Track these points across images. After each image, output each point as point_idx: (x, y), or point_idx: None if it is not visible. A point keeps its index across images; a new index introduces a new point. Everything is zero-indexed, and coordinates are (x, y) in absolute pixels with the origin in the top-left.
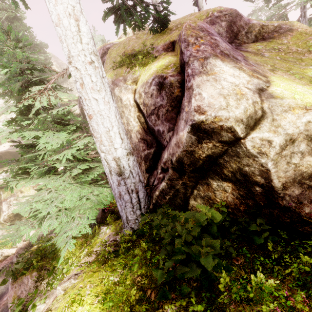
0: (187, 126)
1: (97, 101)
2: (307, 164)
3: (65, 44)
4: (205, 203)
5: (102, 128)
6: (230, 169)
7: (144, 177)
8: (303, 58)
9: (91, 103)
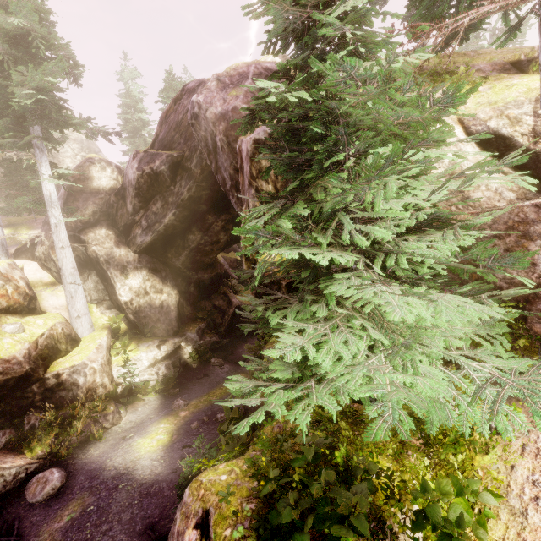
0: None
1: None
2: None
3: None
4: None
5: None
6: None
7: (535, 275)
8: None
9: None
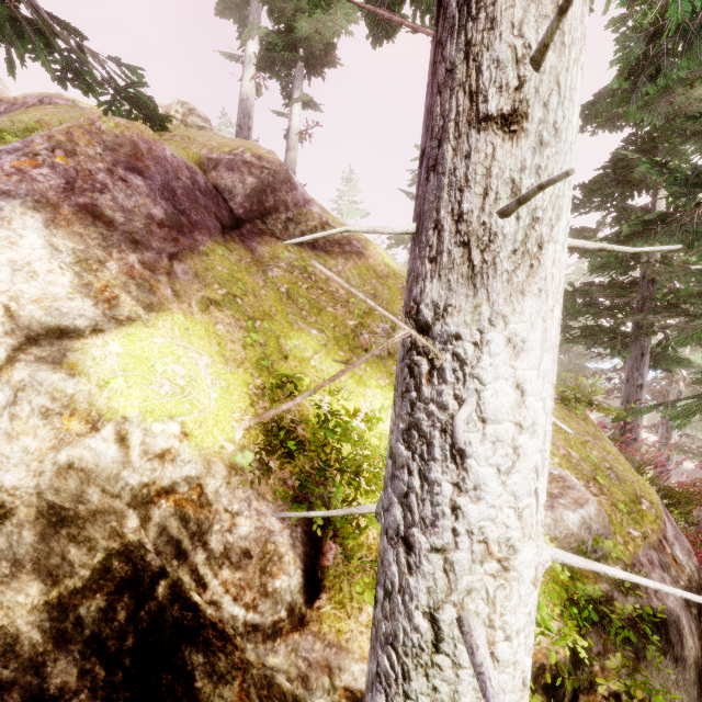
0: None
1: None
2: (17, 602)
3: None
4: None
5: None
6: None
7: None
8: (327, 310)
9: None
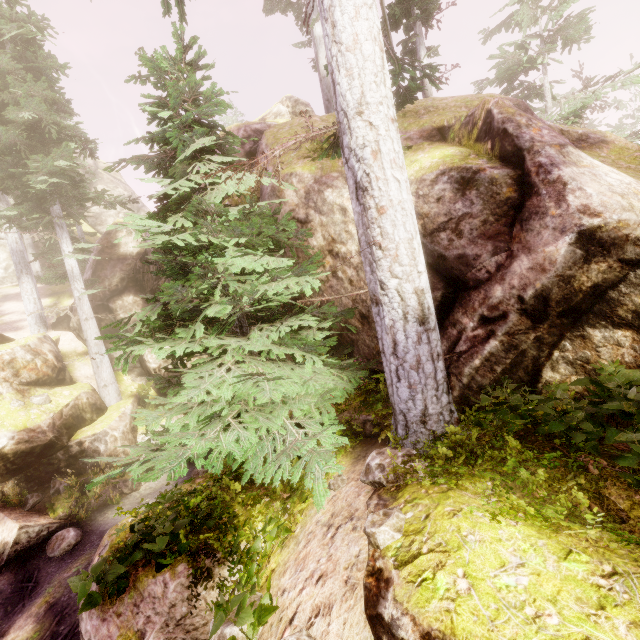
0: (567, 234)
1: (400, 184)
2: None
3: (357, 81)
4: (577, 371)
5: (402, 232)
6: (630, 307)
7: None
8: None
9: (388, 186)
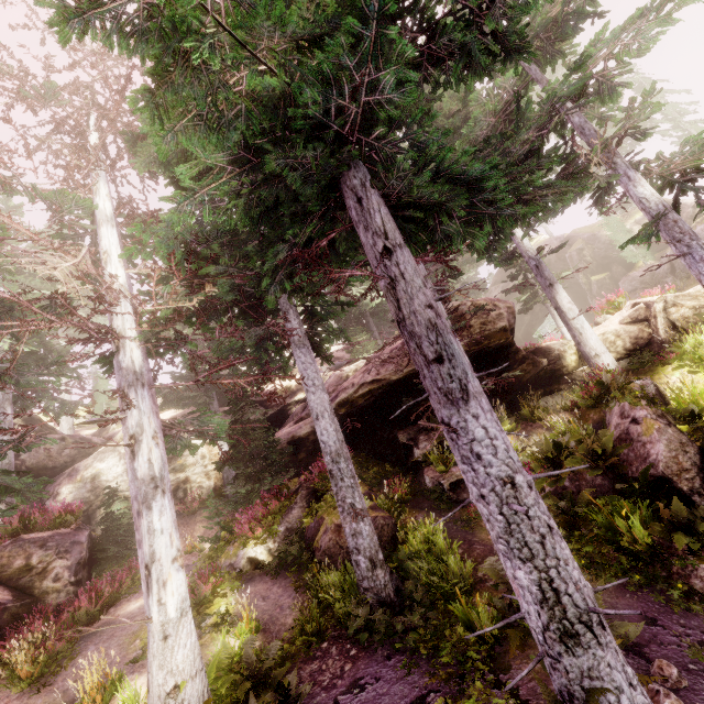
0: (689, 207)
1: None
2: None
3: None
4: None
5: None
6: None
7: None
8: None
9: None
